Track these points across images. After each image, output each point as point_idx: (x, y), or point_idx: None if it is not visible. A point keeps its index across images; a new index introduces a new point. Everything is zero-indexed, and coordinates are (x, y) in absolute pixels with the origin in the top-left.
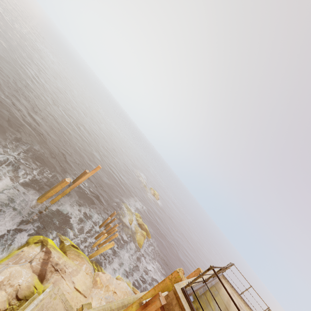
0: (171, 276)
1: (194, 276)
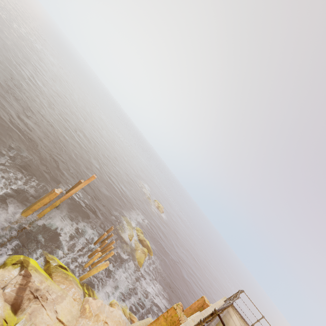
0: (167, 314)
1: (197, 306)
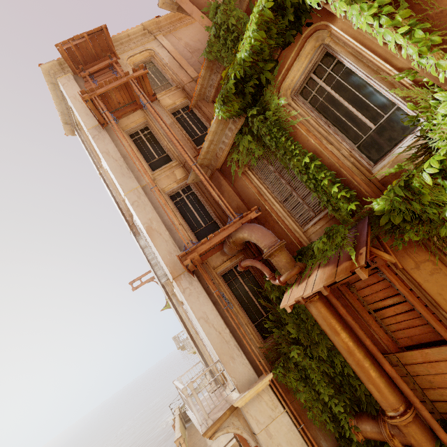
0: None
1: None
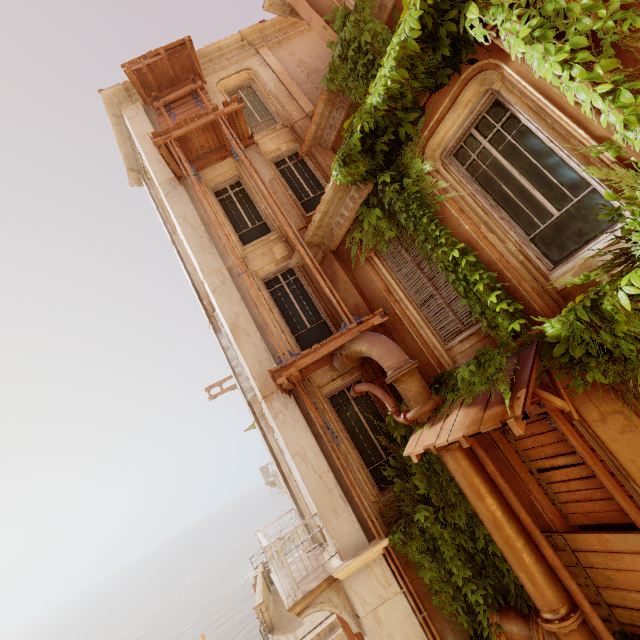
0: None
1: None
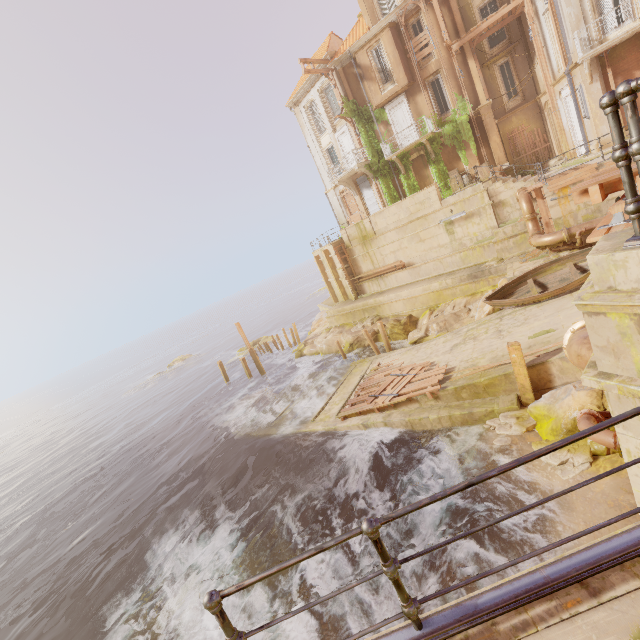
0: (325, 254)
1: (318, 260)
